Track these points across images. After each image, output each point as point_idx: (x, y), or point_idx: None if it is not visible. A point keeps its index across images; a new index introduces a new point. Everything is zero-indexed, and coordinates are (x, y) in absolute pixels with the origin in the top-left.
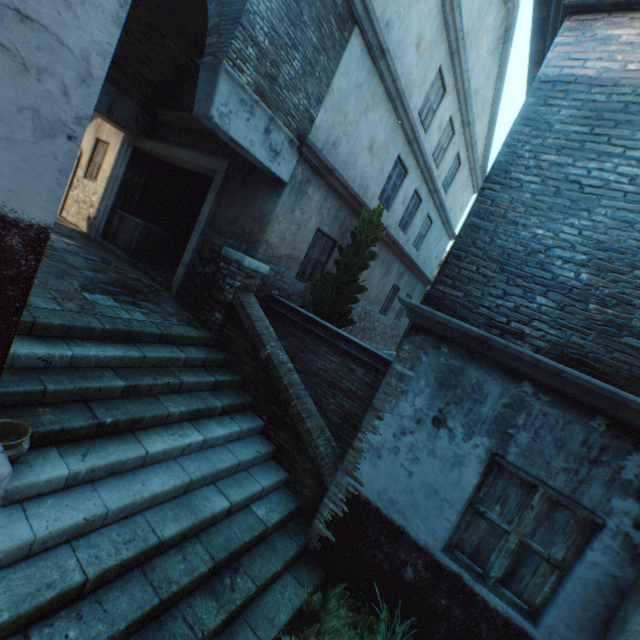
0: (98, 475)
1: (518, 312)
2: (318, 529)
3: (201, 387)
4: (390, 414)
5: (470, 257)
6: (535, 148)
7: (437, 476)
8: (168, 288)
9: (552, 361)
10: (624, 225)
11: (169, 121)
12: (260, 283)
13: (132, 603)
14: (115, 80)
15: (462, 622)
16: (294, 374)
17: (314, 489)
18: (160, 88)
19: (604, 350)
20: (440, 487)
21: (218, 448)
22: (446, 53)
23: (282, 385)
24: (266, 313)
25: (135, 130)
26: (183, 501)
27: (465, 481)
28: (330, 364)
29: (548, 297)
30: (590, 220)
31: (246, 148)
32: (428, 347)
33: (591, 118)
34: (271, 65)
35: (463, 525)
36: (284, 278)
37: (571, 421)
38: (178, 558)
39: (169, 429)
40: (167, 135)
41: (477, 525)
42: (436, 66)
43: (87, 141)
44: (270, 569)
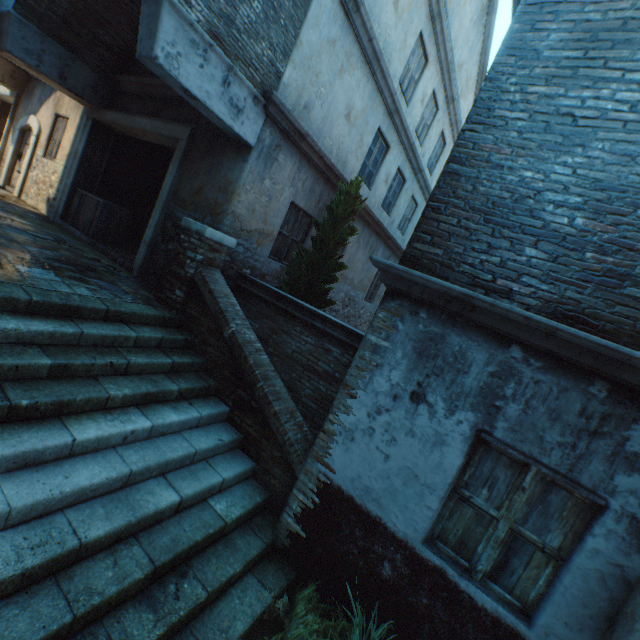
0: (5, 467)
1: (505, 267)
2: (287, 524)
3: (155, 369)
4: (364, 391)
5: (450, 209)
6: (522, 80)
7: (416, 458)
8: (129, 269)
9: (545, 318)
10: (625, 159)
11: (129, 89)
12: (228, 260)
13: (34, 622)
14: (66, 41)
15: (446, 624)
16: (262, 354)
17: (283, 479)
18: (119, 53)
19: (604, 304)
20: (420, 471)
21: (171, 436)
22: (427, 17)
23: (247, 366)
24: (237, 294)
25: (93, 100)
26: (120, 496)
27: (448, 463)
28: (305, 345)
29: (539, 248)
30: (585, 156)
31: (201, 100)
32: (405, 313)
33: (585, 40)
34: (226, 3)
35: (446, 513)
36: (256, 256)
37: (567, 388)
38: (107, 563)
39: (109, 414)
40: (128, 104)
41: (462, 512)
42: (417, 31)
43: (46, 117)
44: (226, 571)
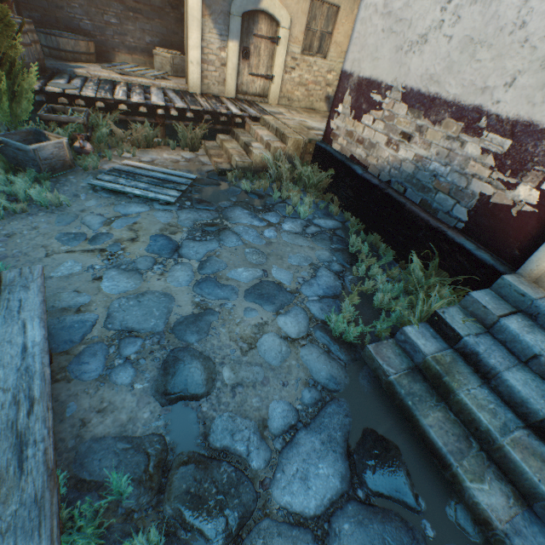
0: None
1: None
2: None
3: None
4: None
5: None
6: None
7: None
8: None
9: None
10: None
11: None
12: None
13: None
14: None
15: None
16: None
17: None
18: None
19: None
20: None
21: None
22: None
23: None
24: None
25: None
26: None
27: None
28: None
29: None
30: None
31: None
32: None
33: None
34: None
35: None
36: None
37: None
38: None
39: None
40: None
41: None
42: None
43: (293, 0)
44: None
